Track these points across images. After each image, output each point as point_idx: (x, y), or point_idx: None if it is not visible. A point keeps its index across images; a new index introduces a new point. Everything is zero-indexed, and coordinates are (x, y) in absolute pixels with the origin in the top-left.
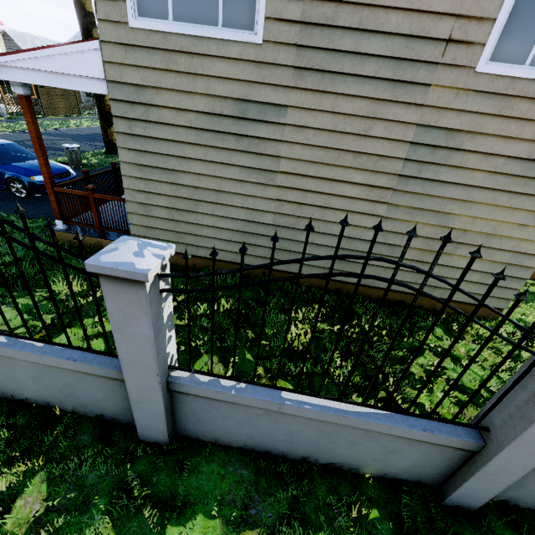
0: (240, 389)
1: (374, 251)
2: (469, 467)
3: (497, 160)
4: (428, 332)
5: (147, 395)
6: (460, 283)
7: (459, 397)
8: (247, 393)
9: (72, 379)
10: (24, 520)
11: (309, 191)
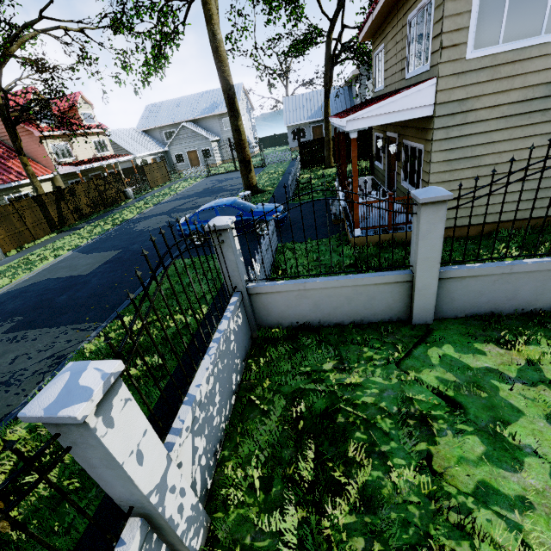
0: None
1: None
2: None
3: None
4: None
5: None
6: None
7: None
8: None
9: None
10: None
11: None
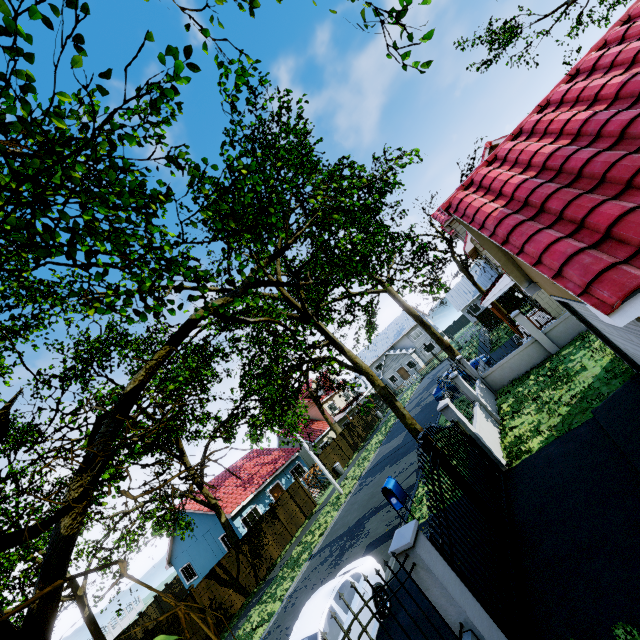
0: None
1: None
2: None
3: None
4: None
5: None
6: None
7: None
8: None
9: None
10: None
11: None
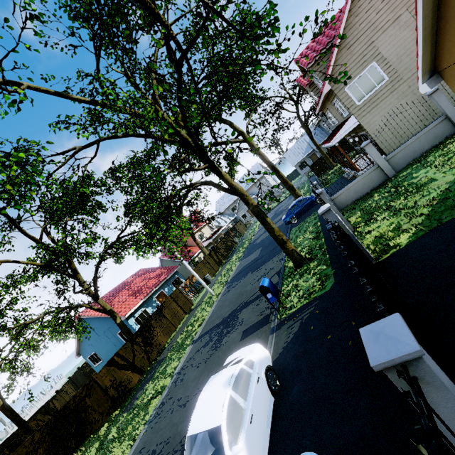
0: None
1: None
2: None
3: None
4: None
5: (453, 112)
6: None
7: None
8: None
9: (434, 131)
10: None
11: None
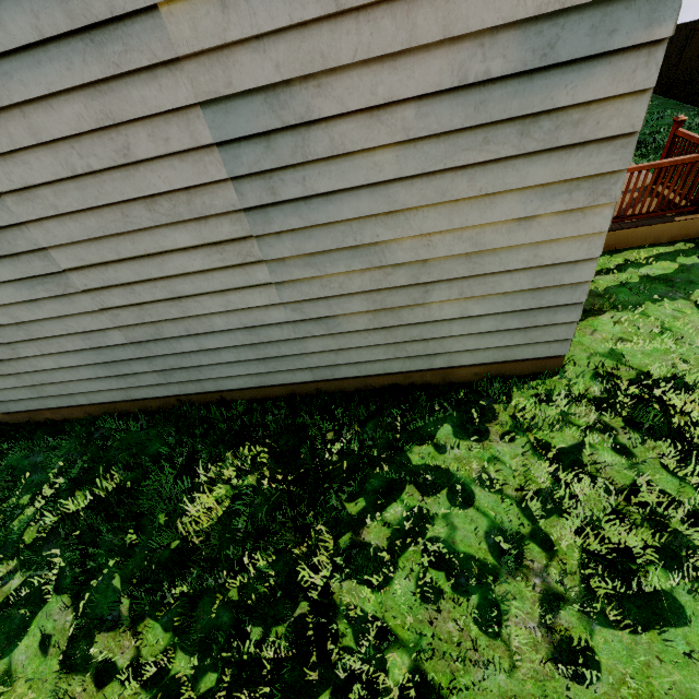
0: None
1: (300, 334)
2: None
3: (401, 113)
4: None
5: None
6: None
7: (433, 583)
8: None
9: None
10: None
11: (133, 282)
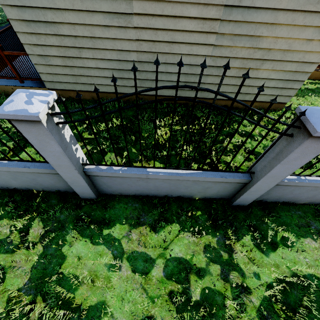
0: (124, 170)
1: (208, 73)
2: (243, 190)
3: None
4: (220, 128)
5: (75, 179)
6: (236, 97)
7: (249, 157)
8: (128, 171)
9: (33, 176)
10: (36, 236)
11: (159, 29)
